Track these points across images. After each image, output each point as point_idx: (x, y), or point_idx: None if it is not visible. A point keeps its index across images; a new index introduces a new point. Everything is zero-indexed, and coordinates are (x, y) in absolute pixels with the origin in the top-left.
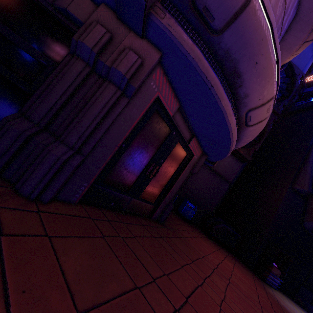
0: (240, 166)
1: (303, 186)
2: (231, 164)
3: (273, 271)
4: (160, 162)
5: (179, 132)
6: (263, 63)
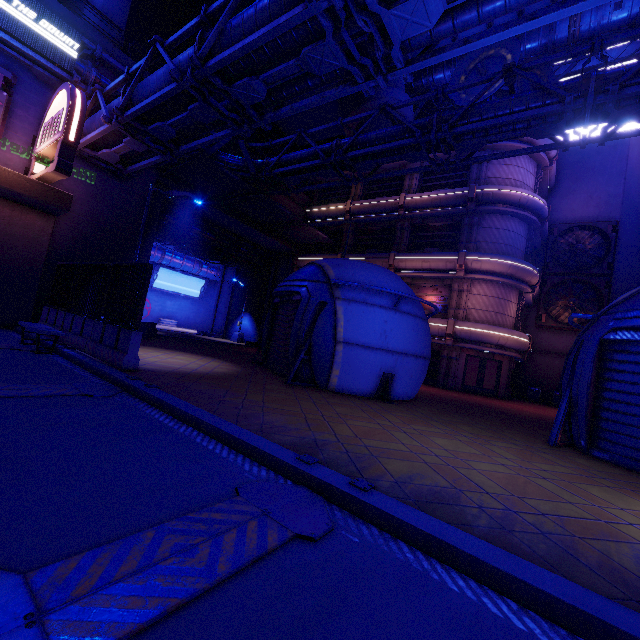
0: None
1: None
2: None
3: None
4: (483, 371)
5: (484, 357)
6: (485, 337)
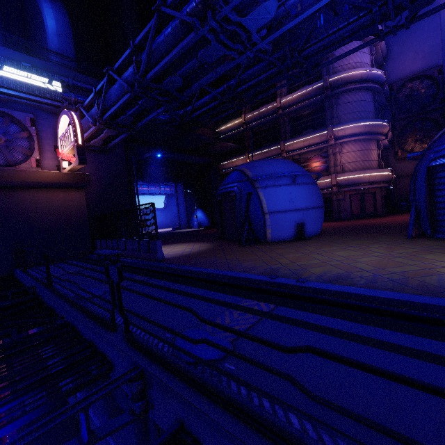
0: None
1: None
2: None
3: None
4: (363, 202)
5: (362, 193)
6: (359, 179)
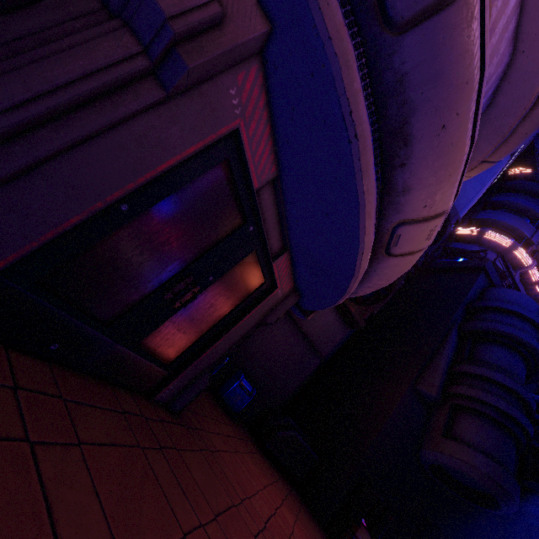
0: (345, 333)
1: (431, 388)
2: (331, 325)
3: (359, 534)
4: (205, 280)
5: (261, 231)
6: (453, 134)
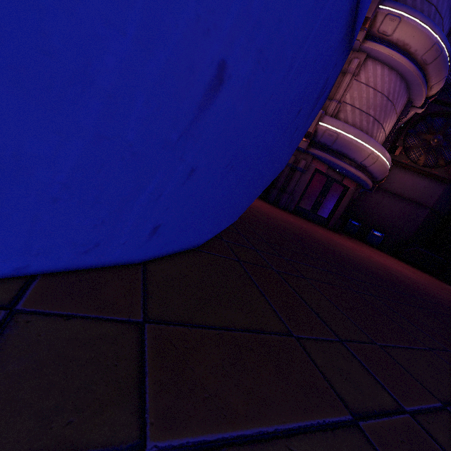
0: (444, 188)
1: None
2: (428, 187)
3: None
4: (324, 195)
5: (333, 178)
6: (353, 148)
